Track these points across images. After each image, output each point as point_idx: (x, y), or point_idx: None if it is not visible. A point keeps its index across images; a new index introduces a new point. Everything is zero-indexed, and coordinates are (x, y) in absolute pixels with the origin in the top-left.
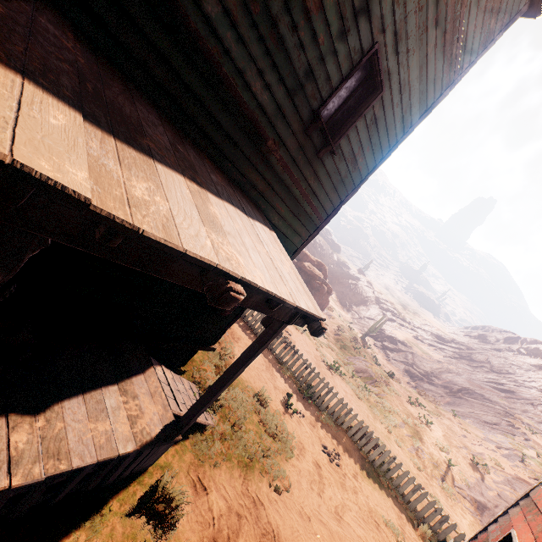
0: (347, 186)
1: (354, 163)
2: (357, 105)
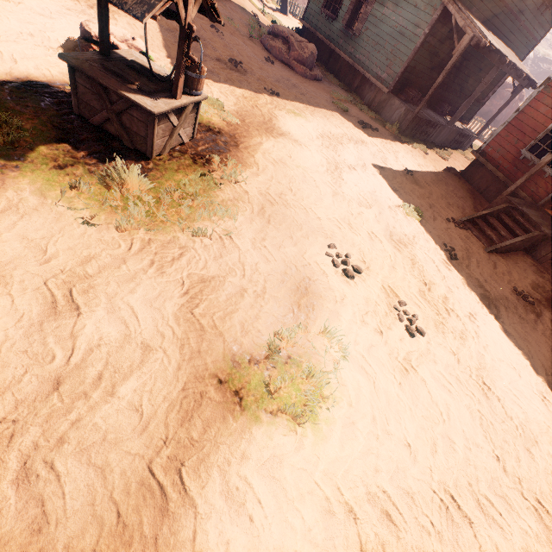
0: None
1: None
2: None
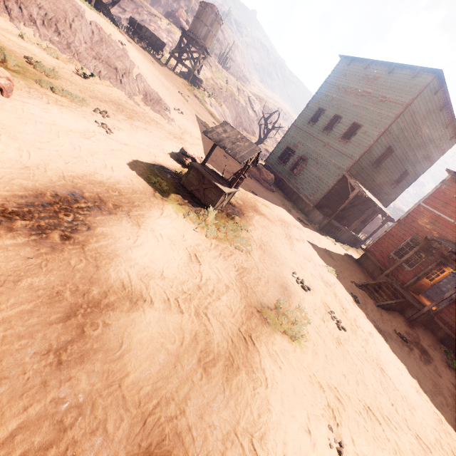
0: (400, 192)
1: (402, 187)
2: (402, 177)
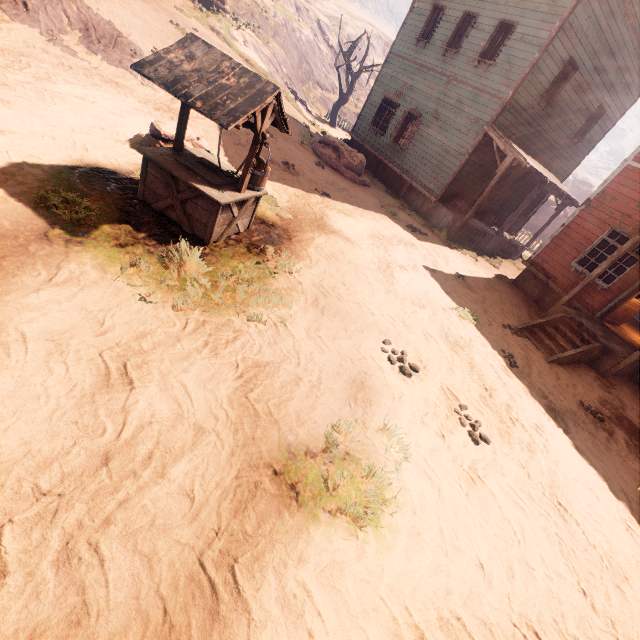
0: (588, 149)
1: (591, 140)
2: (593, 120)
